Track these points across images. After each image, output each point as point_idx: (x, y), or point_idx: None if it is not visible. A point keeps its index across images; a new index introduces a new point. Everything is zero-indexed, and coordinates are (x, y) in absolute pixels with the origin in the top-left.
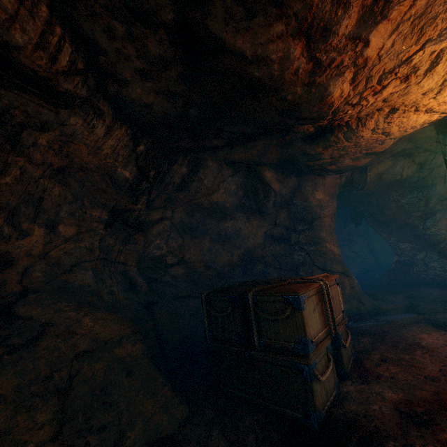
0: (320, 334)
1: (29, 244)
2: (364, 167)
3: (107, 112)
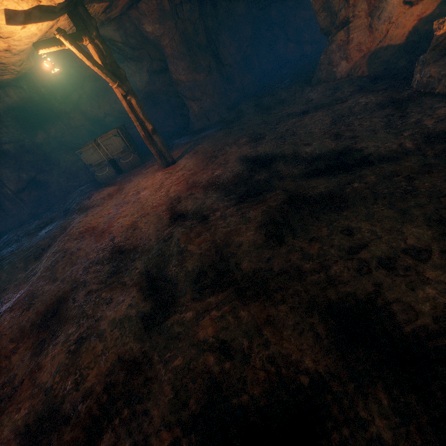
0: (98, 162)
1: (41, 136)
2: None
3: (0, 93)
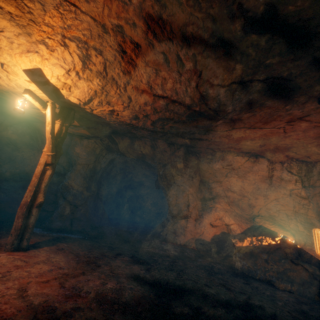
0: None
1: None
2: (96, 137)
3: None
